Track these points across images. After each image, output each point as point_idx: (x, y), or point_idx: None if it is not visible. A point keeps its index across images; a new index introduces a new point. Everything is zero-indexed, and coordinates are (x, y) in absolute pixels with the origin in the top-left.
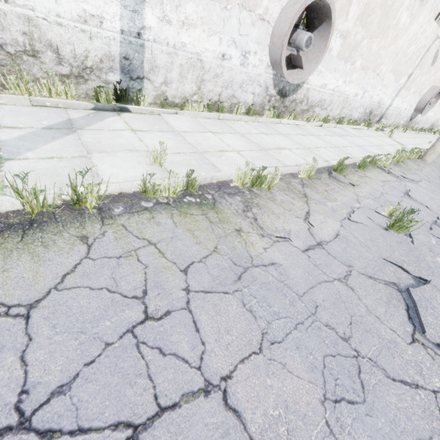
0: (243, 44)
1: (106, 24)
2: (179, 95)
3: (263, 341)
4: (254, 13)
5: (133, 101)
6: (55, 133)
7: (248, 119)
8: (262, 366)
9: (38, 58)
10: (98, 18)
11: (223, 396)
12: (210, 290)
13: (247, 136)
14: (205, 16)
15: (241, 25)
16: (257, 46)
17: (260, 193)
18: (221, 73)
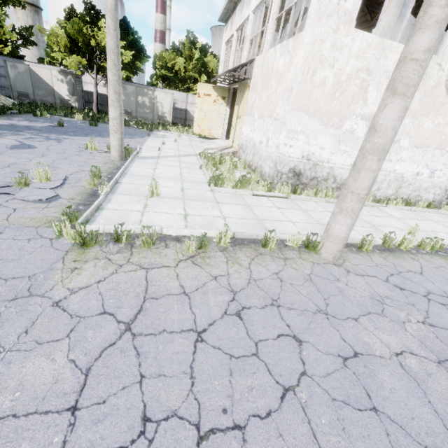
0: (433, 166)
1: None
2: (383, 195)
3: None
4: (443, 150)
5: None
6: None
7: (432, 211)
8: None
9: (326, 181)
10: None
11: None
12: None
13: (441, 223)
14: (412, 155)
15: (433, 157)
16: (443, 166)
17: None
18: (413, 182)
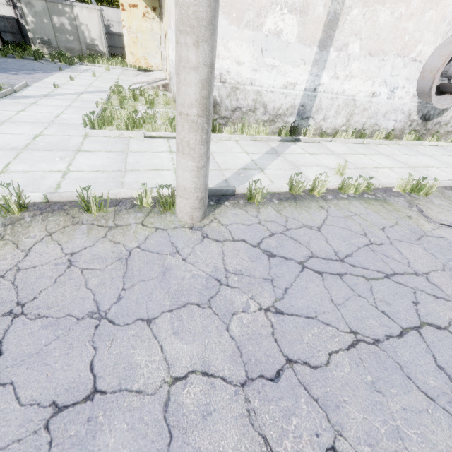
0: (393, 82)
1: (297, 87)
2: (331, 127)
3: (444, 267)
4: (407, 57)
5: (303, 134)
6: (272, 156)
7: (389, 143)
8: (447, 276)
9: (255, 112)
10: (293, 84)
11: (426, 278)
12: (401, 240)
13: (392, 157)
14: (365, 68)
15: (394, 68)
16: (405, 82)
17: (418, 197)
18: (369, 107)
